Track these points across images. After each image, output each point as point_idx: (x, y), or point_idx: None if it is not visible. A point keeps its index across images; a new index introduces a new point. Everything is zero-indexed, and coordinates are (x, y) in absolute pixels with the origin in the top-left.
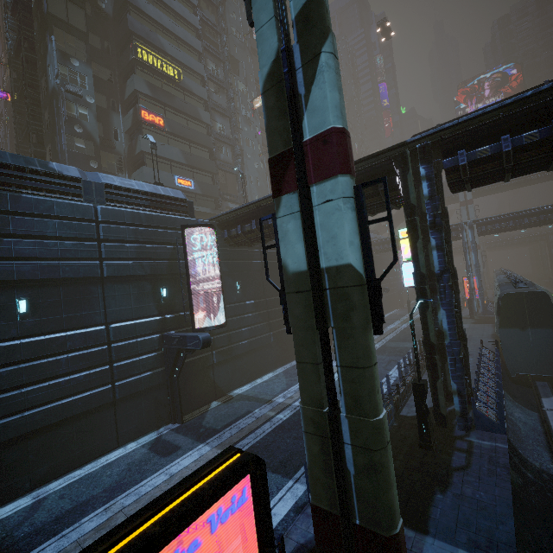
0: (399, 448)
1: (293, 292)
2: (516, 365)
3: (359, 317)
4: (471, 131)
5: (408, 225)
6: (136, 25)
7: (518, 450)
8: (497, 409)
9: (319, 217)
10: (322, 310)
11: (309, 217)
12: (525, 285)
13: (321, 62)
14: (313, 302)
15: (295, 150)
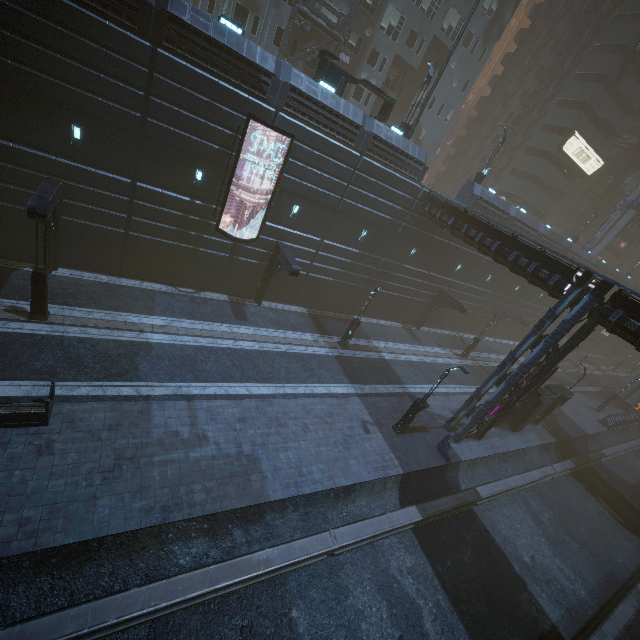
0: None
1: None
2: None
3: None
4: None
5: None
6: None
7: None
8: None
9: None
10: None
11: None
12: None
13: None
14: None
15: None
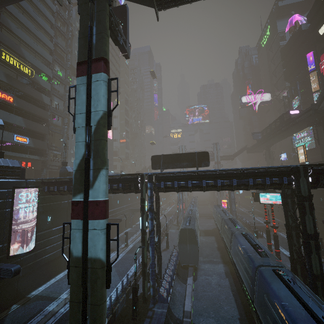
0: (123, 322)
1: (73, 266)
2: (183, 260)
3: (100, 282)
4: (165, 176)
5: (141, 207)
6: (4, 38)
7: (172, 310)
8: (168, 290)
9: (90, 234)
10: (85, 277)
11: (86, 234)
12: (189, 224)
13: (100, 172)
14: (81, 274)
15: (84, 204)
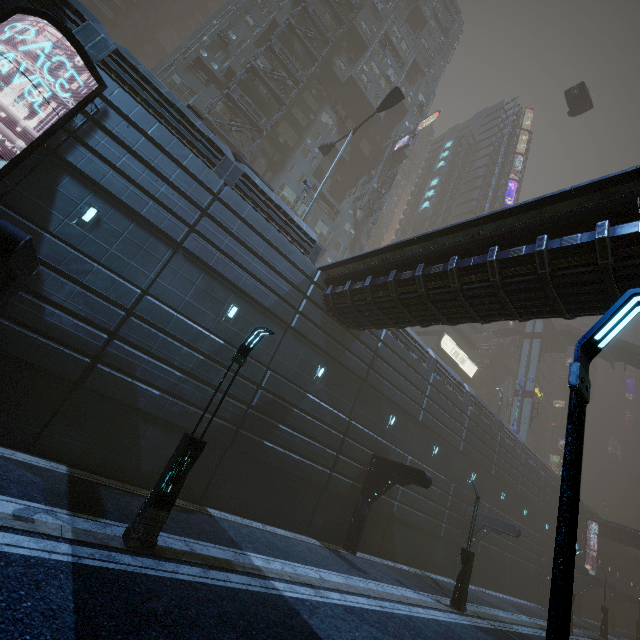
0: None
1: None
2: None
3: None
4: None
5: None
6: None
7: None
8: None
9: None
10: None
11: None
12: None
13: None
14: None
15: None
